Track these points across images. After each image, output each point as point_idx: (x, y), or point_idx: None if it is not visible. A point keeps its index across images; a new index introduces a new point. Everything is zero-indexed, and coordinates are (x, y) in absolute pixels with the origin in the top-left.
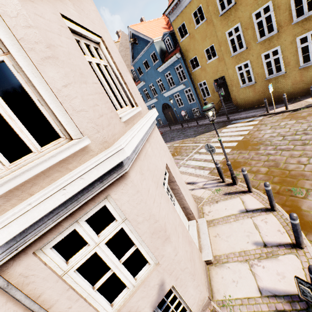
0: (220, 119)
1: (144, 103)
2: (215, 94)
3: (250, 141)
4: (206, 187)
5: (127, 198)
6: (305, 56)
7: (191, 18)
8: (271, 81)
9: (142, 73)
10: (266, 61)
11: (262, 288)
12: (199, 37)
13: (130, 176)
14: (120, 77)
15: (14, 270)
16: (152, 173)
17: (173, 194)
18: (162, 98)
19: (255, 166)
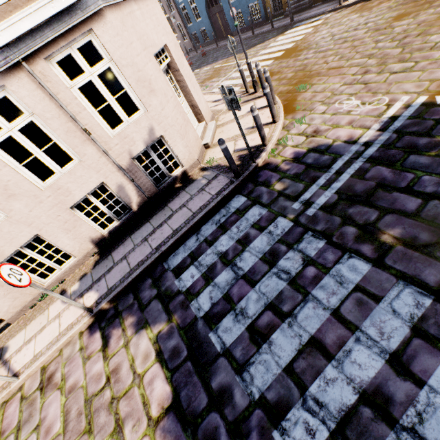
0: (283, 22)
1: None
2: None
3: (298, 47)
4: None
5: (109, 38)
6: None
7: None
8: None
9: None
10: None
11: (236, 150)
12: None
13: (108, 16)
14: None
15: (35, 67)
16: (139, 35)
17: (179, 88)
18: None
19: (285, 74)
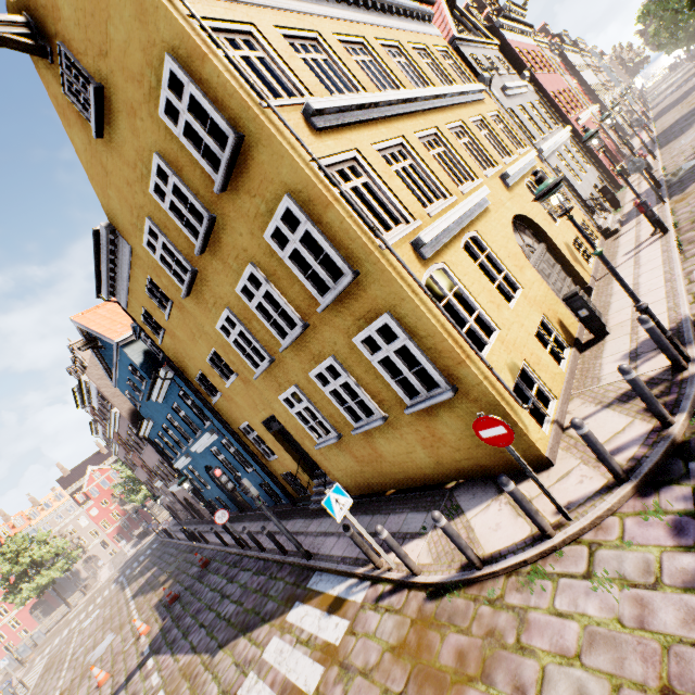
0: (304, 539)
1: None
2: (283, 454)
3: None
4: None
5: None
6: (403, 380)
7: (150, 299)
8: (372, 433)
9: None
10: (329, 388)
11: None
12: (183, 335)
13: None
14: None
15: None
16: None
17: None
18: (197, 455)
19: None
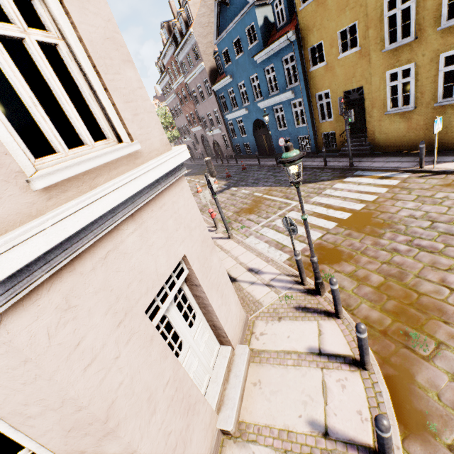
0: (339, 162)
1: (161, 132)
2: (340, 118)
3: (373, 216)
4: (273, 285)
5: None
6: None
7: None
8: (445, 109)
9: (230, 61)
10: (447, 69)
11: None
12: (333, 5)
13: (4, 331)
14: (95, 74)
15: None
16: (116, 293)
17: (196, 304)
18: (255, 110)
19: (363, 268)
